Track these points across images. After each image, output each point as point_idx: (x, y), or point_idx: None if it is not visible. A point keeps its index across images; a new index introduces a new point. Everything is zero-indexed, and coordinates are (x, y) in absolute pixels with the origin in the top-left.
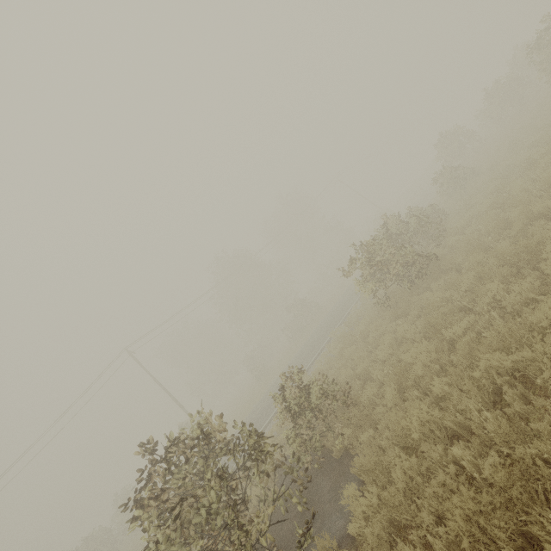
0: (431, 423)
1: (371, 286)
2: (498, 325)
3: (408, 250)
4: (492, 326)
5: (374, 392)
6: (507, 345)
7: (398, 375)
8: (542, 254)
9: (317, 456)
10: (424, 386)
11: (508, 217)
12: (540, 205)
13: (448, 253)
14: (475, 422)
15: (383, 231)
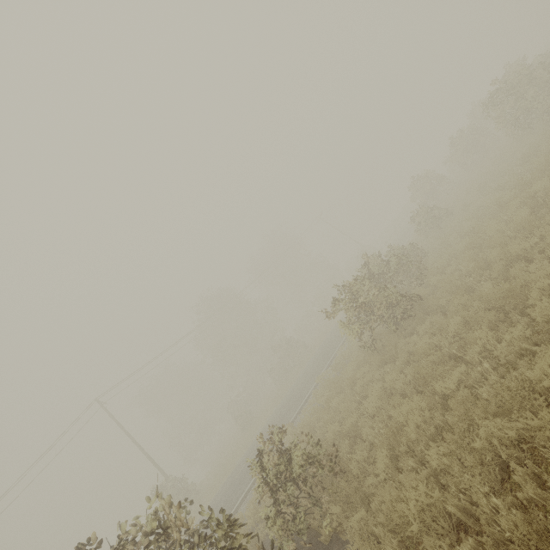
0: (432, 508)
1: (356, 329)
2: (492, 378)
3: (391, 291)
4: (486, 380)
5: (364, 456)
6: (507, 407)
7: (389, 438)
8: (528, 298)
9: (302, 541)
10: (419, 452)
11: (486, 257)
12: (517, 247)
13: (431, 292)
14: (483, 509)
15: (365, 270)
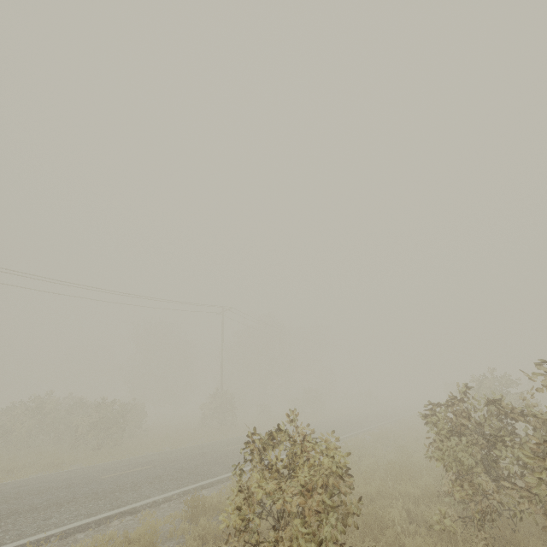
0: None
1: None
2: None
3: None
4: None
5: None
6: None
7: None
8: None
9: None
10: None
11: None
12: None
13: None
14: None
15: None
